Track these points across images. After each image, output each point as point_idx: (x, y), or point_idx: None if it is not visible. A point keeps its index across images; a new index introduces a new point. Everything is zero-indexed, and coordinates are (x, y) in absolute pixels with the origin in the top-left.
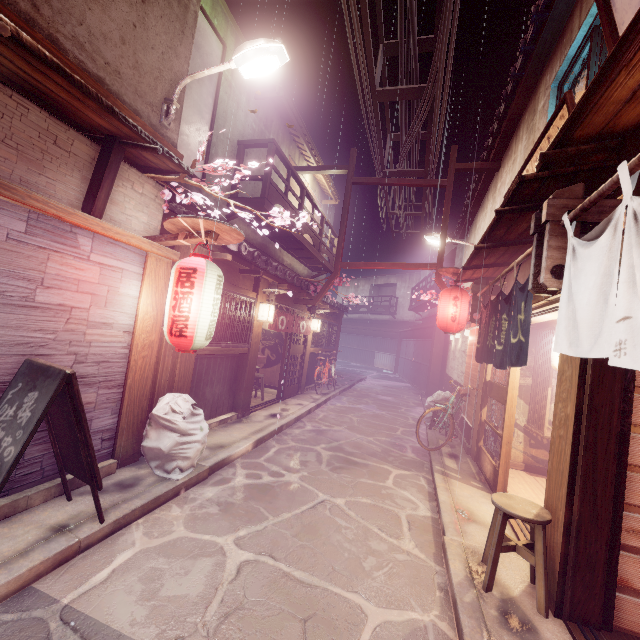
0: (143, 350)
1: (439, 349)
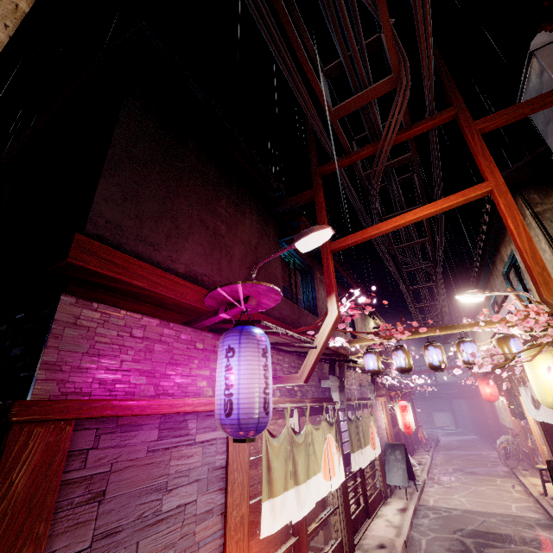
0: (388, 436)
1: (487, 406)
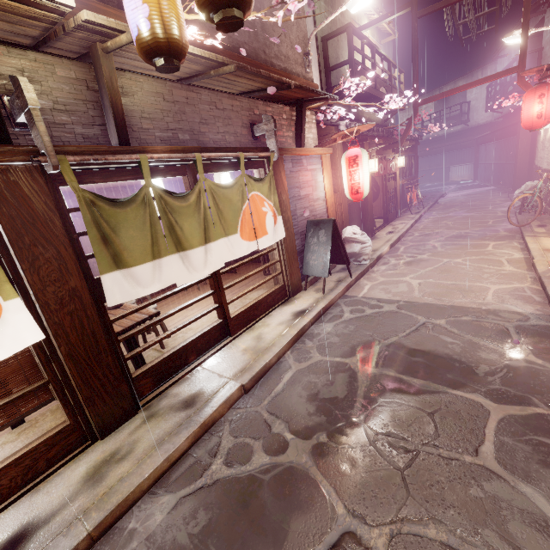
0: (330, 208)
1: (525, 144)
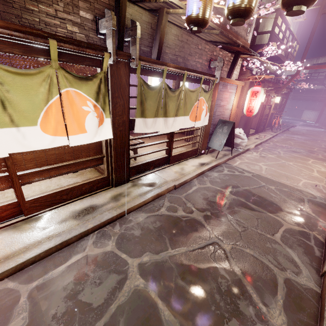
0: (232, 115)
1: None
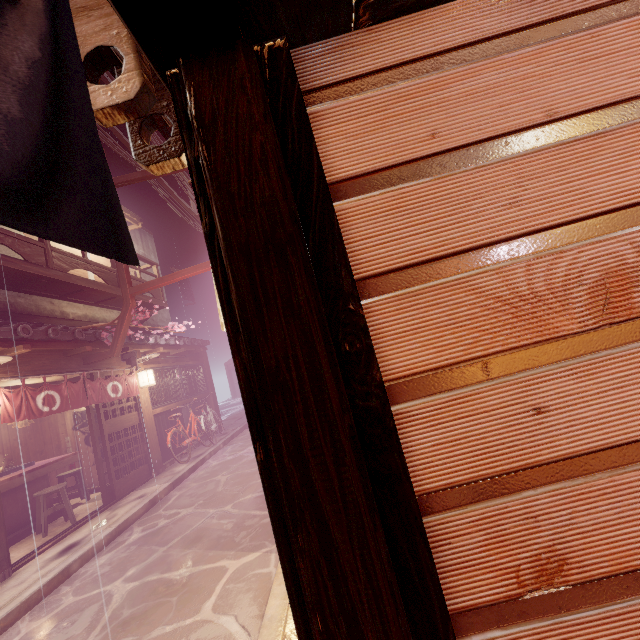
0: None
1: None
